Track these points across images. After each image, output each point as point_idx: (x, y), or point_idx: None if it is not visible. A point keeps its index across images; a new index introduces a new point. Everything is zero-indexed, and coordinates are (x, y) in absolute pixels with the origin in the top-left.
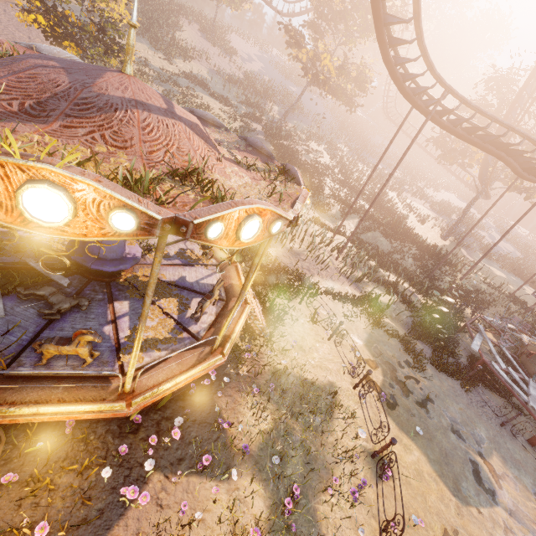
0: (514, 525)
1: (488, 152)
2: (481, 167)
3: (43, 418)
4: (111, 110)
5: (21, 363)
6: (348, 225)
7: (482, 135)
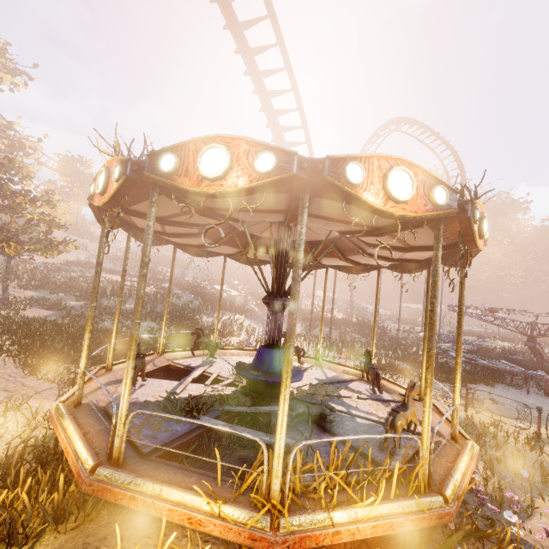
0: None
1: None
2: None
3: (467, 478)
4: None
5: (384, 461)
6: (297, 330)
7: None
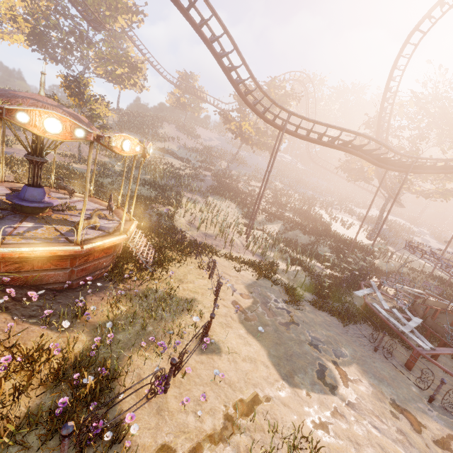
0: (348, 411)
1: (339, 149)
2: (377, 178)
3: None
4: (14, 98)
5: None
6: (273, 228)
7: (331, 139)
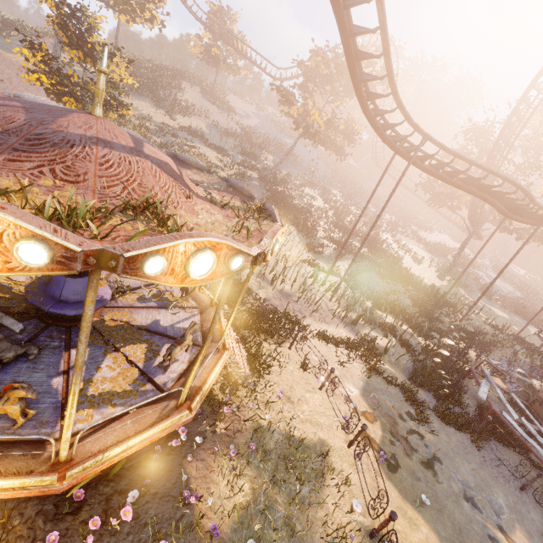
0: None
1: (472, 193)
2: (469, 210)
3: None
4: (67, 145)
5: None
6: (343, 266)
7: (464, 178)
